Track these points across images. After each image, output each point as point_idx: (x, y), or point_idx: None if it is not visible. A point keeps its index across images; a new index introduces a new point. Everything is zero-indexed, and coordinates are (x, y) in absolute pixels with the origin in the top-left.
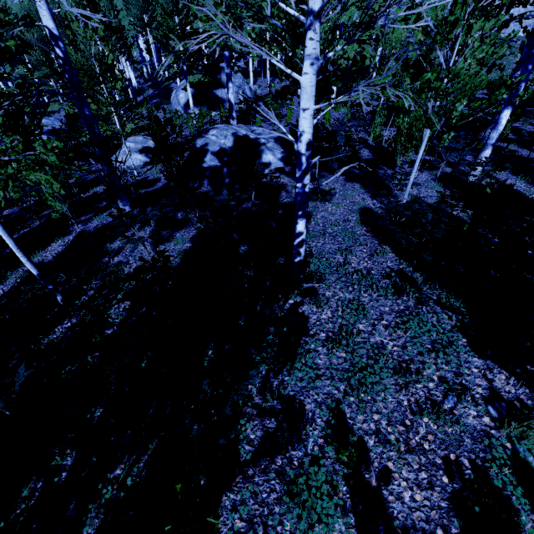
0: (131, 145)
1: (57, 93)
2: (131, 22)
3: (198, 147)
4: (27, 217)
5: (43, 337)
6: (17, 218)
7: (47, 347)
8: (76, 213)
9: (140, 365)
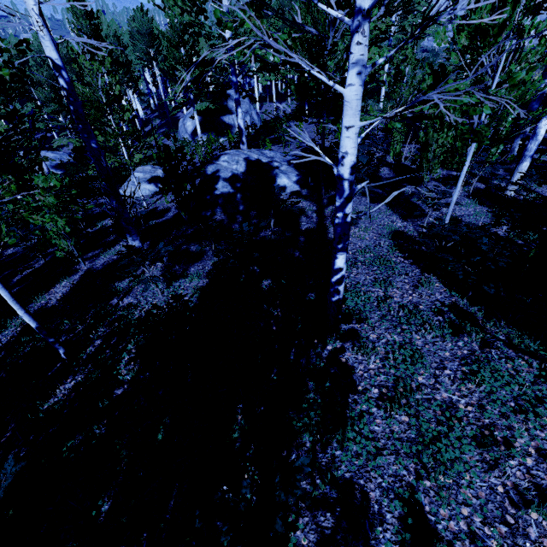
0: (139, 175)
1: (66, 127)
2: (137, 57)
3: (209, 174)
4: (31, 255)
5: (43, 401)
6: (22, 257)
7: (46, 414)
8: (82, 250)
9: (156, 435)
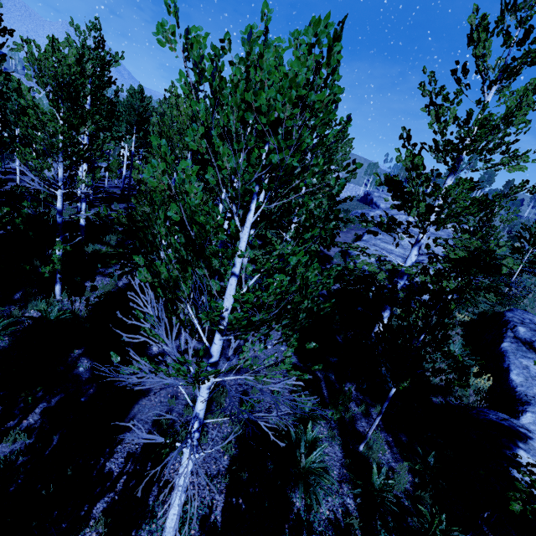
0: None
1: None
2: None
3: None
4: None
5: None
6: None
7: None
8: None
9: None
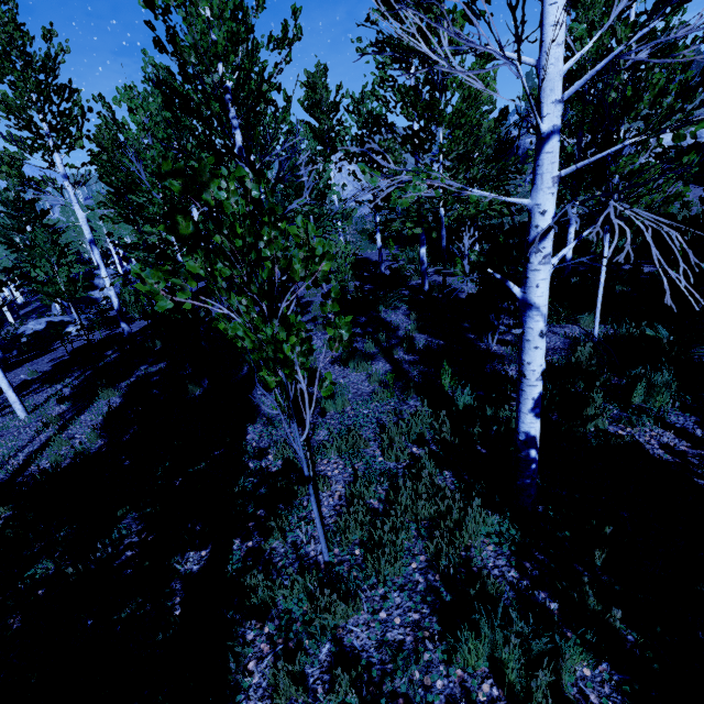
0: None
1: None
2: None
3: (17, 333)
4: None
5: None
6: None
7: None
8: None
9: None
